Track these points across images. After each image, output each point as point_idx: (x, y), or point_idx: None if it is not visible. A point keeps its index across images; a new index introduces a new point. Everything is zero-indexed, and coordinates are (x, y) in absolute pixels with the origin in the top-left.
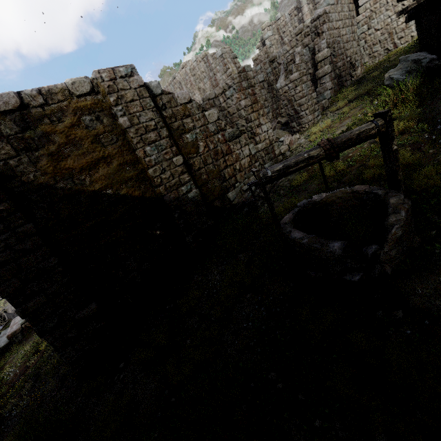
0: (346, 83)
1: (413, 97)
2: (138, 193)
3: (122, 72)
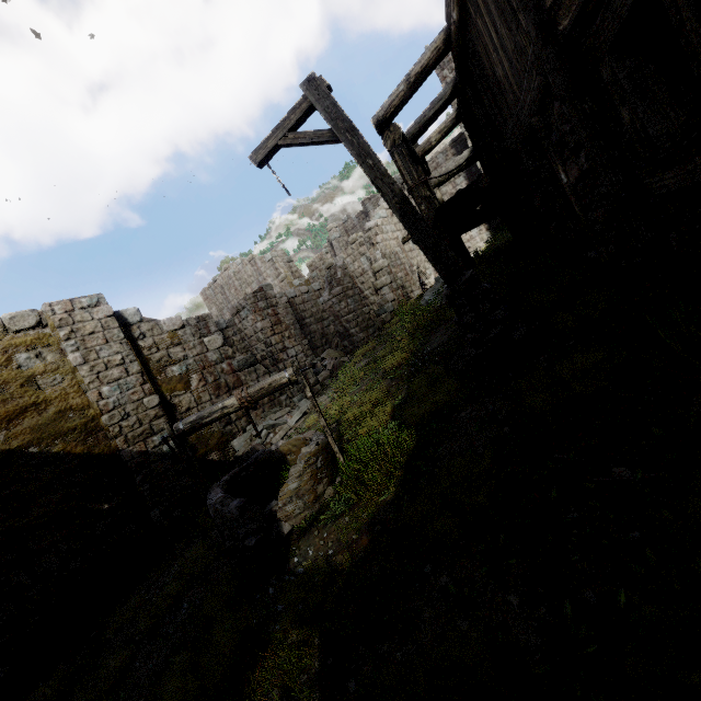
0: (412, 294)
1: (430, 322)
2: (81, 450)
3: (84, 302)
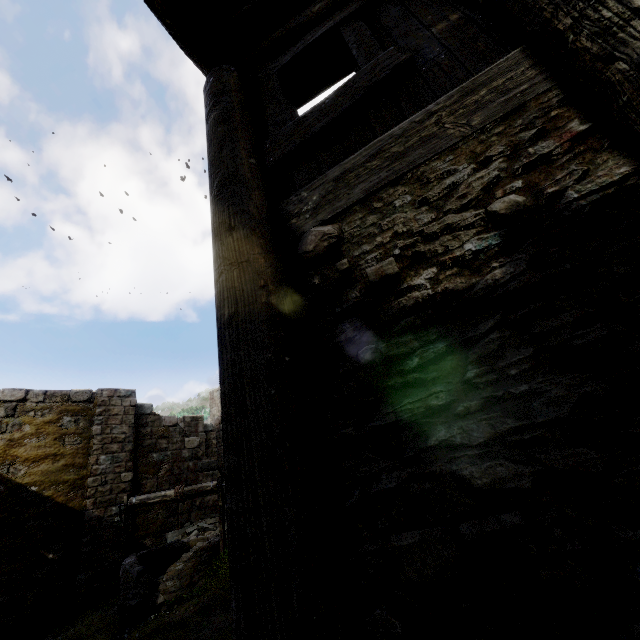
0: None
1: None
2: (62, 499)
3: (122, 393)
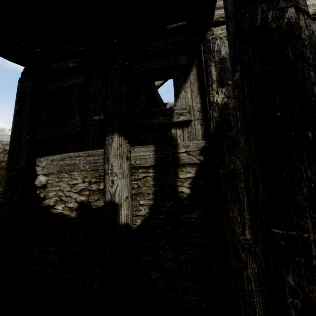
0: None
1: None
2: None
3: (5, 142)
